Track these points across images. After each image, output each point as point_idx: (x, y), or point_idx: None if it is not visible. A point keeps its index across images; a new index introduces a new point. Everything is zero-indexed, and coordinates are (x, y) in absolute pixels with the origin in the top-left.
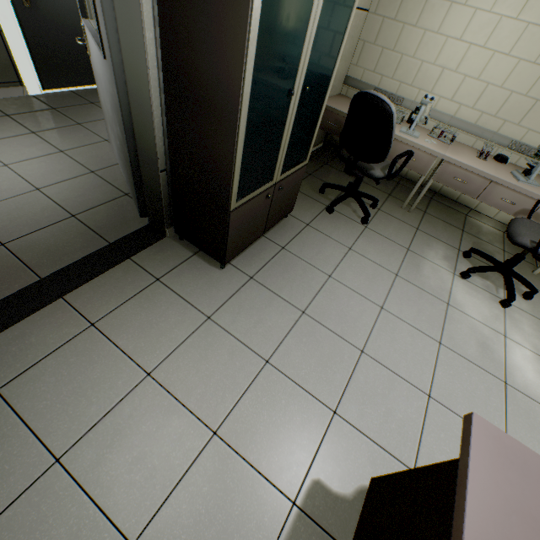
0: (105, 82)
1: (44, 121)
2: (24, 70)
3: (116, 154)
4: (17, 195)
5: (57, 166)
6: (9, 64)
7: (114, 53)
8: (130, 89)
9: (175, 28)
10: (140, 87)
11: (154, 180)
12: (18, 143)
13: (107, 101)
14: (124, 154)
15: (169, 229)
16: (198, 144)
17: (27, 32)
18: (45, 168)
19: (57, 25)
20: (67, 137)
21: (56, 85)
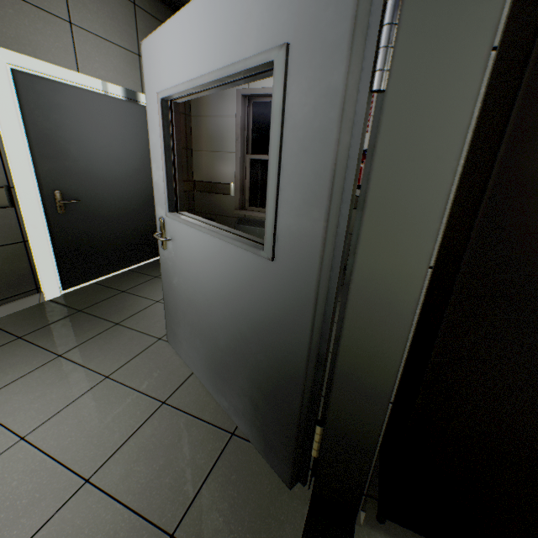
0: (227, 283)
1: (70, 331)
2: (45, 274)
3: (196, 364)
4: (49, 515)
5: (108, 409)
6: (28, 272)
7: (325, 252)
8: (353, 302)
9: (537, 196)
10: (388, 296)
11: (362, 436)
12: (40, 382)
13: (210, 303)
14: (257, 382)
15: (364, 510)
16: (534, 378)
17: (56, 236)
18: (89, 420)
19: (89, 223)
20: (108, 348)
21: (79, 281)
